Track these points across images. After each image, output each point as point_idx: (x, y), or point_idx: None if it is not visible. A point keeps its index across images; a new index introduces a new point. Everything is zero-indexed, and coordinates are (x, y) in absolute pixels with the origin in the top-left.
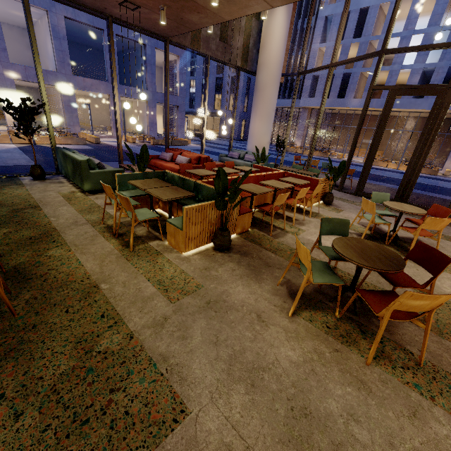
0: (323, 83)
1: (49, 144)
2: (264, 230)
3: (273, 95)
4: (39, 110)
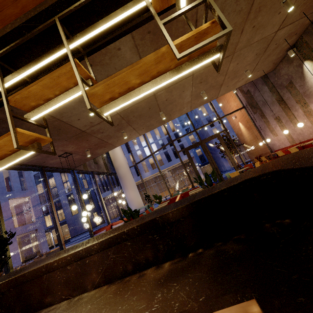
0: None
1: None
2: None
3: (131, 176)
4: None
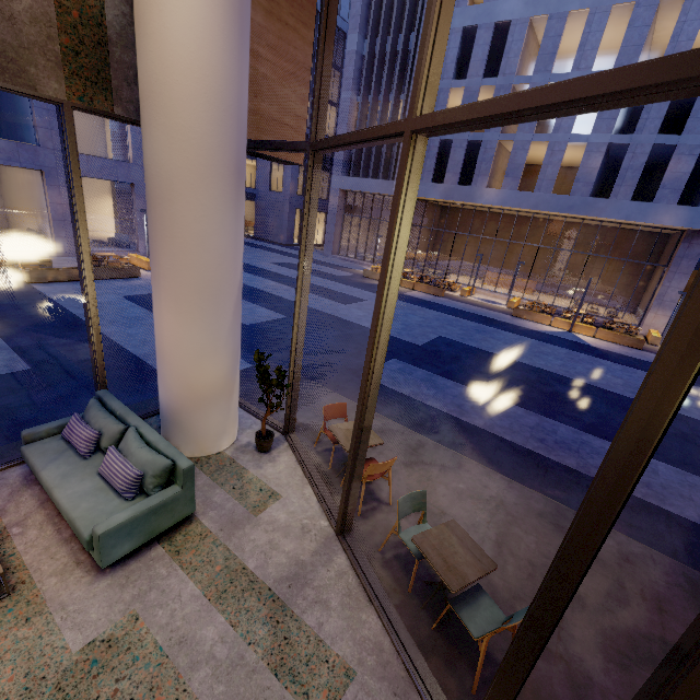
0: (434, 155)
1: None
2: None
3: (210, 222)
4: None
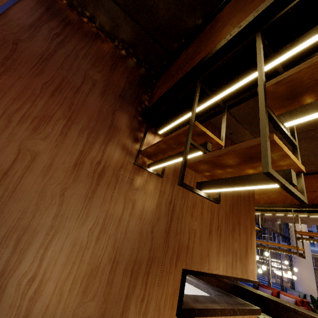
0: None
1: None
2: None
3: (309, 253)
4: None
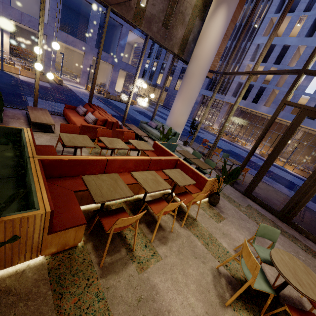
0: None
1: (16, 73)
2: (102, 247)
3: (197, 84)
4: (33, 49)
